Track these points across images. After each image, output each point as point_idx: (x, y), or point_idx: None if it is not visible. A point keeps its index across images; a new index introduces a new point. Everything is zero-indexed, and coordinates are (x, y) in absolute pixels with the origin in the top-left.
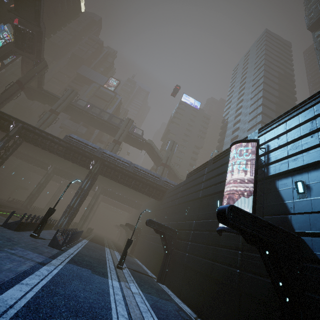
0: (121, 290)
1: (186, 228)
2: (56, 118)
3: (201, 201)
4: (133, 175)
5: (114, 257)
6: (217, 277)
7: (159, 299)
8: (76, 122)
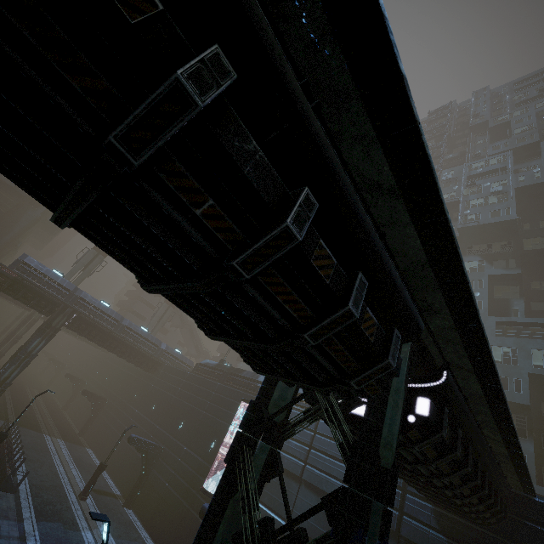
0: None
1: (174, 451)
2: None
3: (200, 426)
4: (120, 339)
5: (67, 467)
6: (188, 524)
7: (129, 542)
8: None
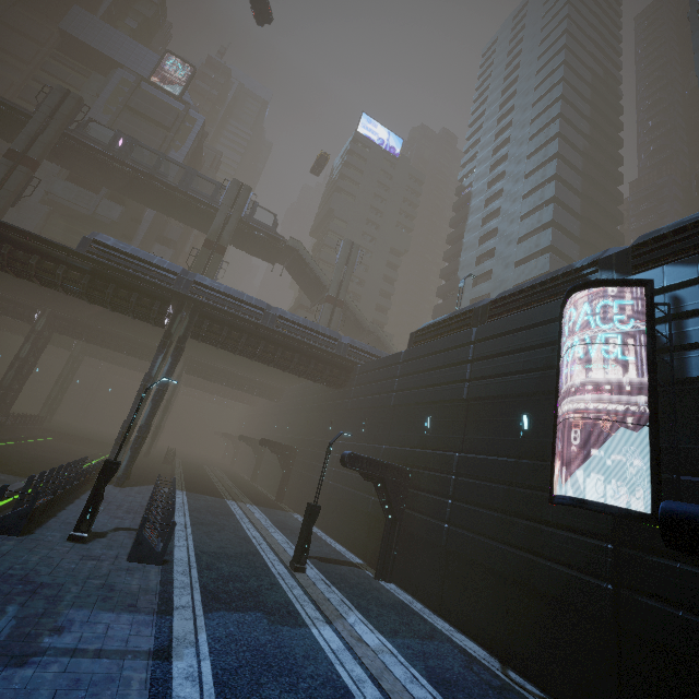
0: (352, 655)
1: (434, 467)
2: (31, 180)
3: (469, 408)
4: (276, 337)
5: (264, 531)
6: (548, 592)
7: (420, 643)
8: (89, 187)
